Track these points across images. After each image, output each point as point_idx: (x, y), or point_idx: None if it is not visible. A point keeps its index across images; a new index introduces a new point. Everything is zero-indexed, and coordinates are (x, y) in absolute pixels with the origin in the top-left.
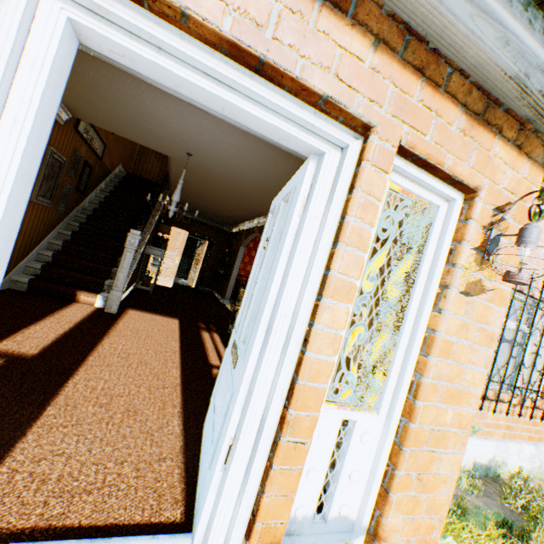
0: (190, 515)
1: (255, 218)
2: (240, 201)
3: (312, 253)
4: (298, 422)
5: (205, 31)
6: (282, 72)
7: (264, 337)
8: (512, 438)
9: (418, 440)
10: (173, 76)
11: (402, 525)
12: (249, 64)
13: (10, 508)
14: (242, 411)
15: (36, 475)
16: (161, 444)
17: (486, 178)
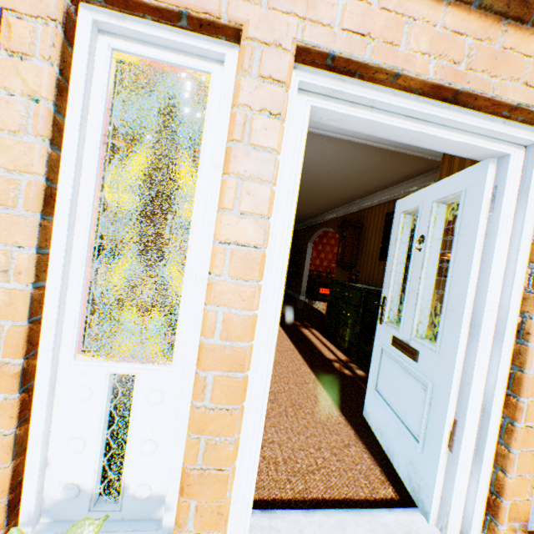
0: (401, 493)
1: (321, 214)
2: (309, 201)
3: (509, 250)
4: (527, 408)
5: (412, 83)
6: (479, 97)
7: (468, 331)
8: None
9: None
10: (379, 125)
11: None
12: (437, 96)
13: (269, 484)
14: (458, 400)
15: (267, 459)
16: (337, 432)
17: None
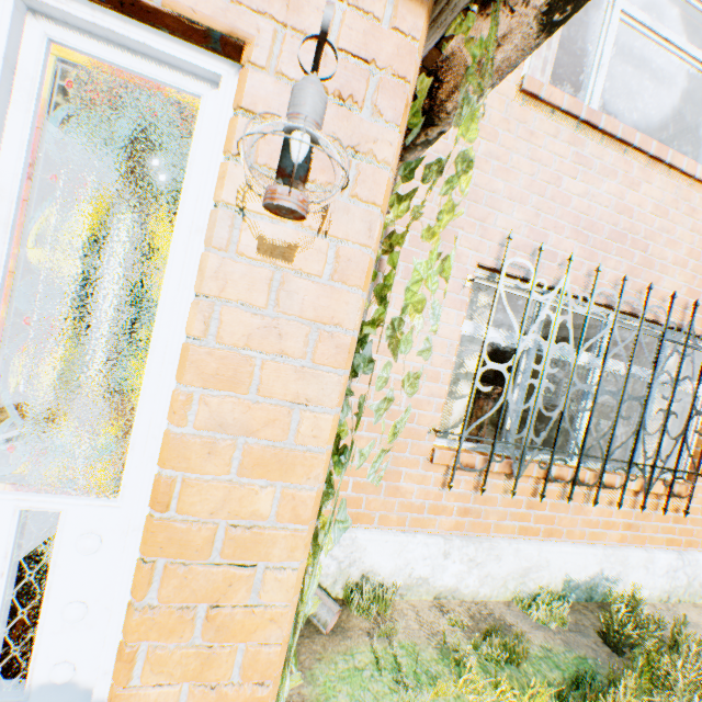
0: None
1: None
2: None
3: None
4: None
5: None
6: None
7: None
8: (639, 542)
9: (190, 547)
10: None
11: (187, 699)
12: None
13: None
14: None
15: None
16: None
17: (288, 28)
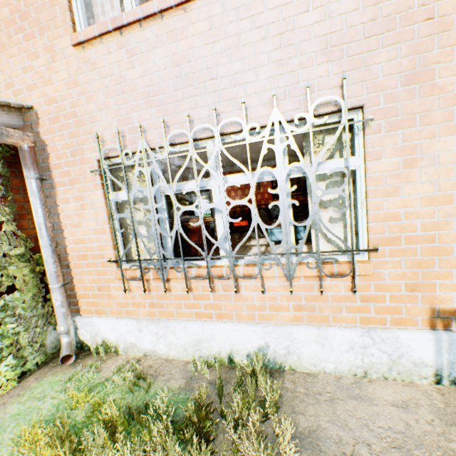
0: None
1: None
2: None
3: None
4: None
5: None
6: None
7: None
8: (319, 321)
9: None
10: None
11: None
12: None
13: None
14: None
15: None
16: None
17: None
